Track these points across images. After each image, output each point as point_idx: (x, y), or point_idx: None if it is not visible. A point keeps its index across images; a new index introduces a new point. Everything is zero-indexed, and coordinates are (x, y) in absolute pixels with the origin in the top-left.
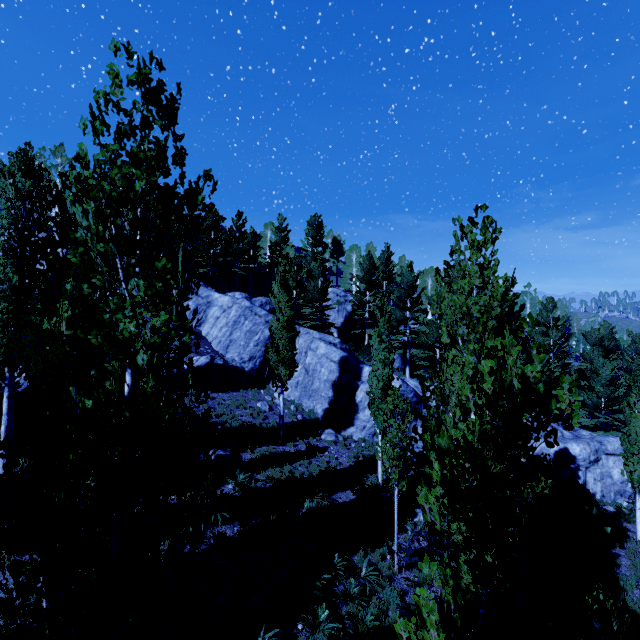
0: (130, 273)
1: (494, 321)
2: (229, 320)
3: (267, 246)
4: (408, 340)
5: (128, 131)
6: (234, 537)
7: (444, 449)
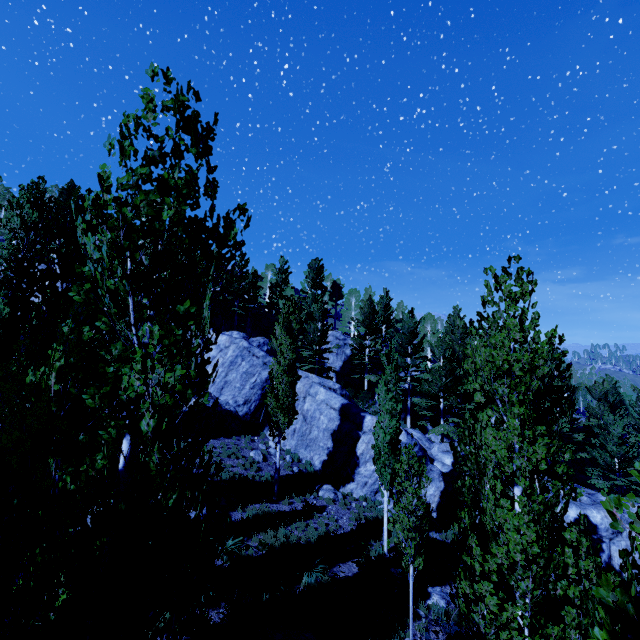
0: (143, 316)
1: (539, 381)
2: (225, 360)
3: (267, 286)
4: (409, 387)
5: (157, 158)
6: (220, 623)
7: (614, 608)
